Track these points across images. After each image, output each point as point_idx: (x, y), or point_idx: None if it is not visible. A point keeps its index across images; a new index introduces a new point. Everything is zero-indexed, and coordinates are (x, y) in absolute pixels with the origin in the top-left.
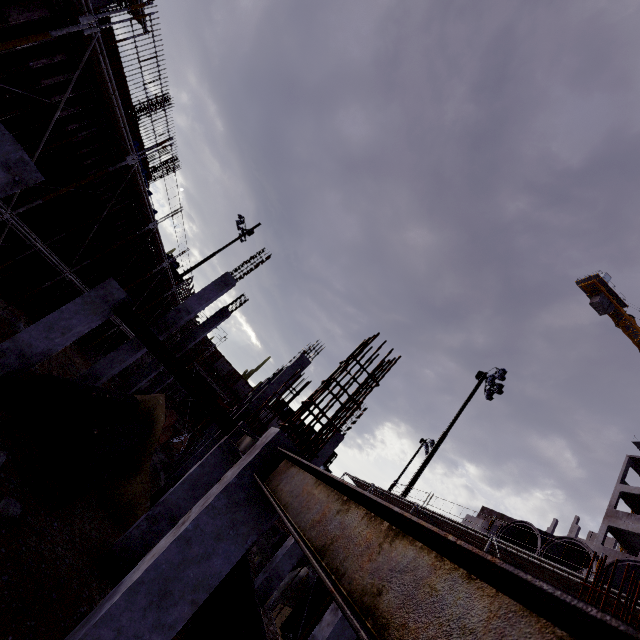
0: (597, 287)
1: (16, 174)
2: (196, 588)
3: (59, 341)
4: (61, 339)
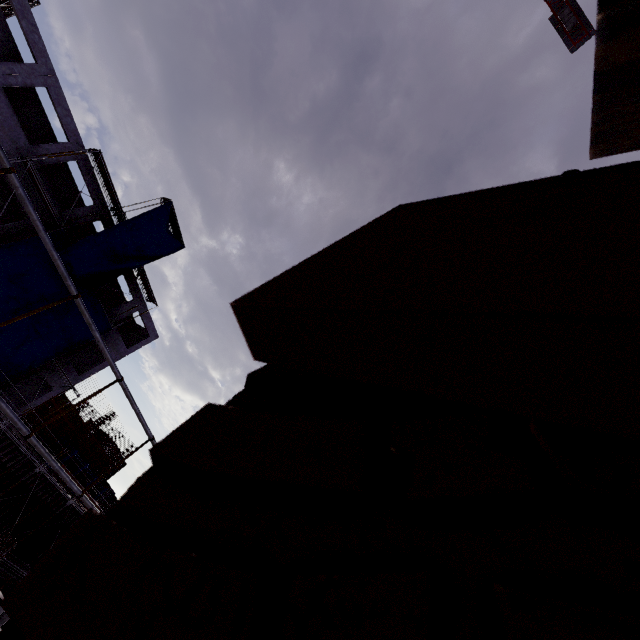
0: None
1: None
2: None
3: None
4: None
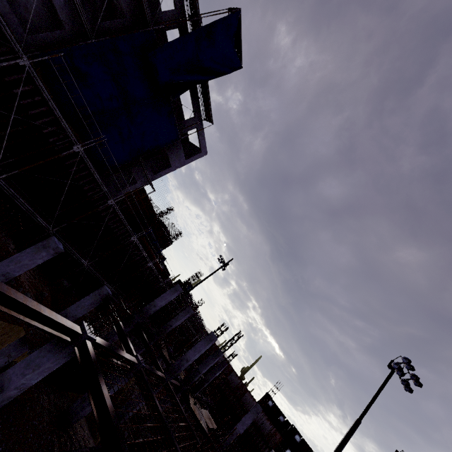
0: None
1: (56, 251)
2: (36, 365)
3: (80, 311)
4: (81, 310)
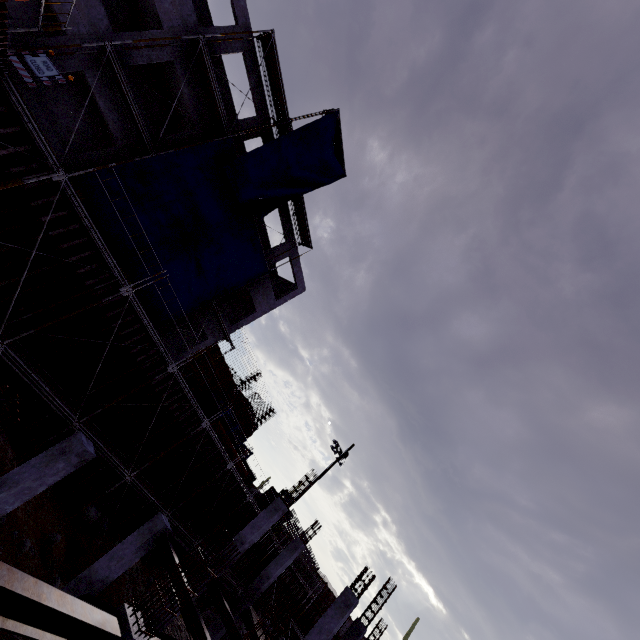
0: None
1: (83, 457)
2: None
3: (115, 568)
4: (116, 567)
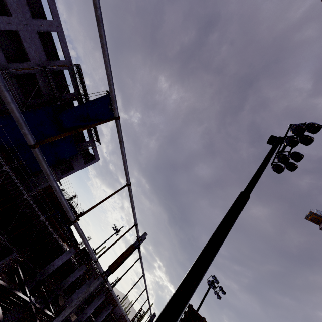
0: (317, 218)
1: None
2: None
3: None
4: None
